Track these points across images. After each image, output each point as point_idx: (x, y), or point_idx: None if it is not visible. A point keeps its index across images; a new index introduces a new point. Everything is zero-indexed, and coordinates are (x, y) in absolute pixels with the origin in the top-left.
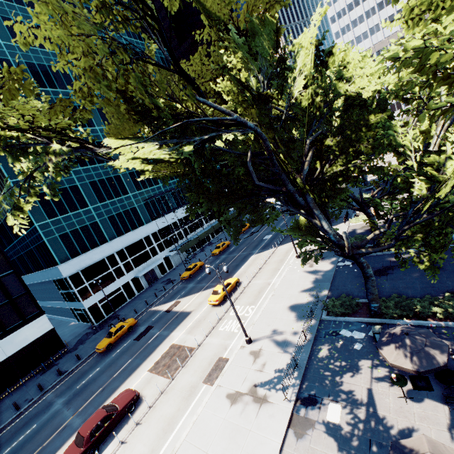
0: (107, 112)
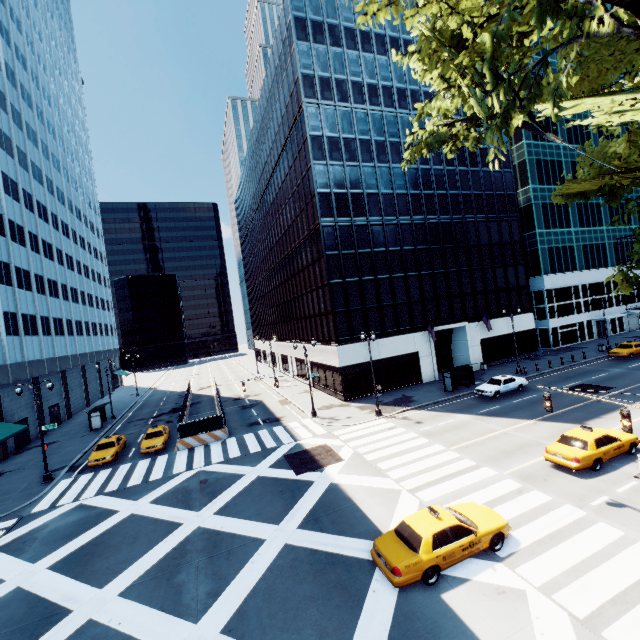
0: None
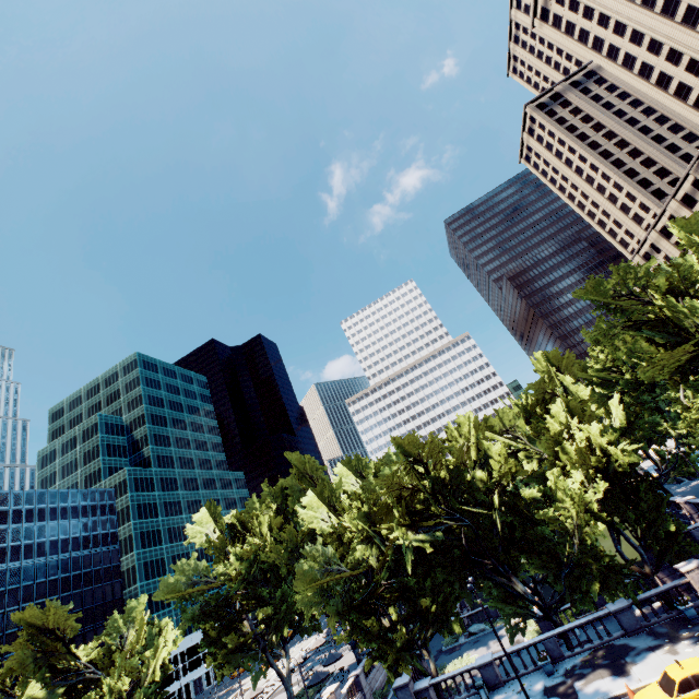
0: None
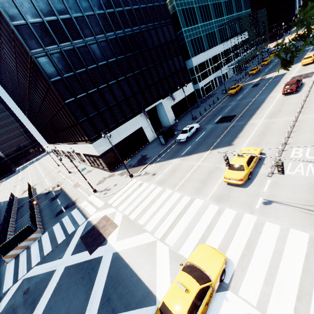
0: None
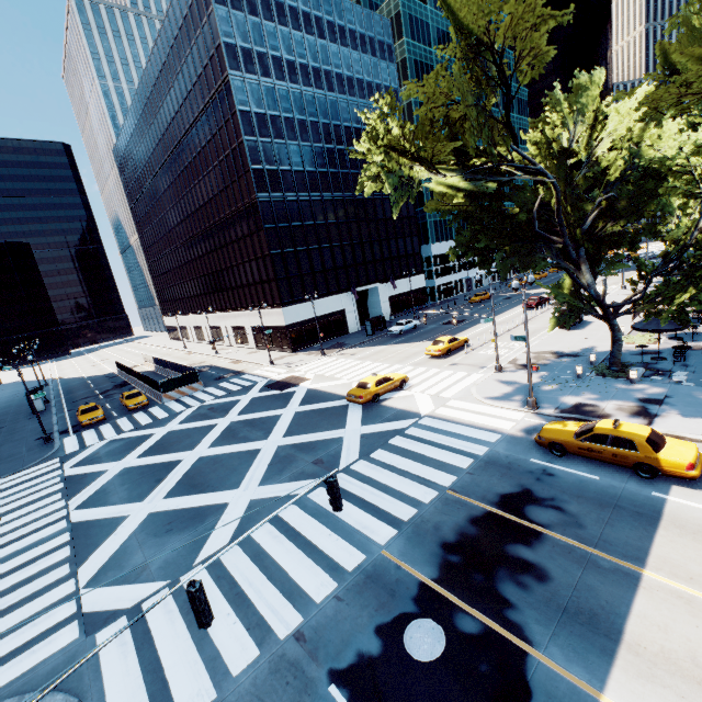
0: None
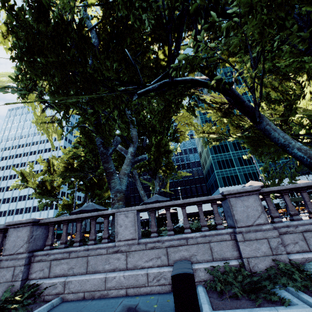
0: (230, 128)
